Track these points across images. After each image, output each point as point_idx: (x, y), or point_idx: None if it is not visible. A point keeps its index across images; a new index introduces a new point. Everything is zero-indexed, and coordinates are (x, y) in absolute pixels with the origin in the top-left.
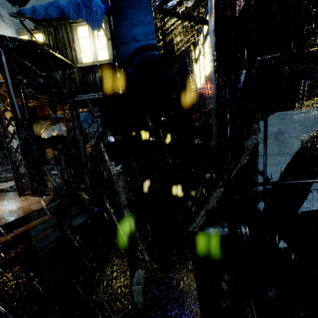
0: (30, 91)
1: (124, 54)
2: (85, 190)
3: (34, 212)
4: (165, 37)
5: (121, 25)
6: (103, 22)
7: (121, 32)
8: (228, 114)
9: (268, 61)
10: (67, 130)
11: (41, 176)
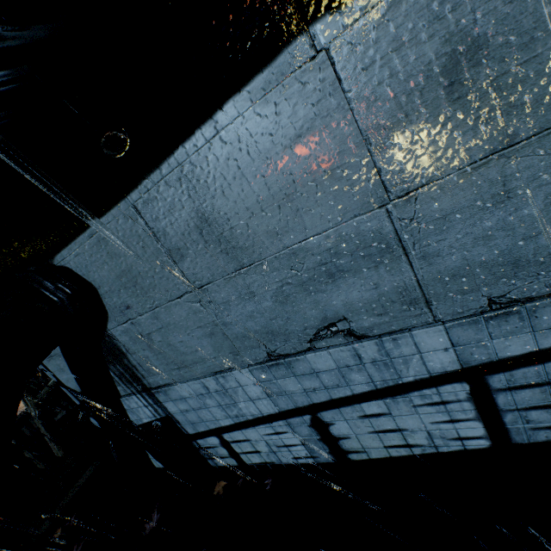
0: None
1: None
2: None
3: None
4: None
5: None
6: None
7: None
8: None
9: None
10: None
11: None
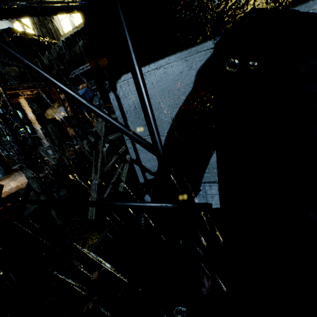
0: (13, 83)
1: None
2: None
3: (21, 190)
4: None
5: None
6: None
7: None
8: None
9: None
10: (66, 110)
11: (40, 157)
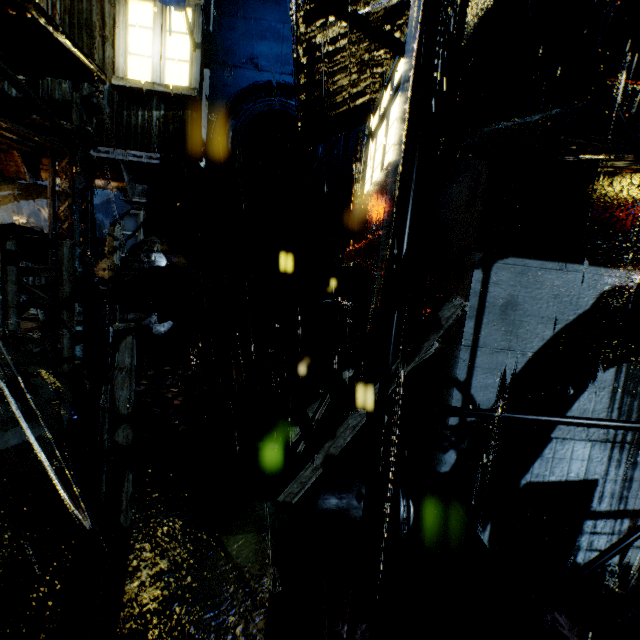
0: None
1: (226, 88)
2: (52, 364)
3: None
4: (313, 64)
5: (232, 27)
6: (190, 5)
7: (229, 41)
8: (410, 213)
9: (515, 131)
10: (52, 217)
11: None
